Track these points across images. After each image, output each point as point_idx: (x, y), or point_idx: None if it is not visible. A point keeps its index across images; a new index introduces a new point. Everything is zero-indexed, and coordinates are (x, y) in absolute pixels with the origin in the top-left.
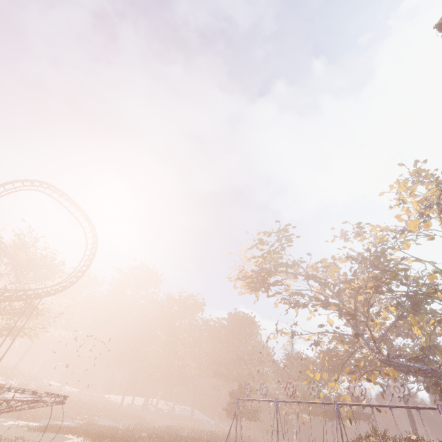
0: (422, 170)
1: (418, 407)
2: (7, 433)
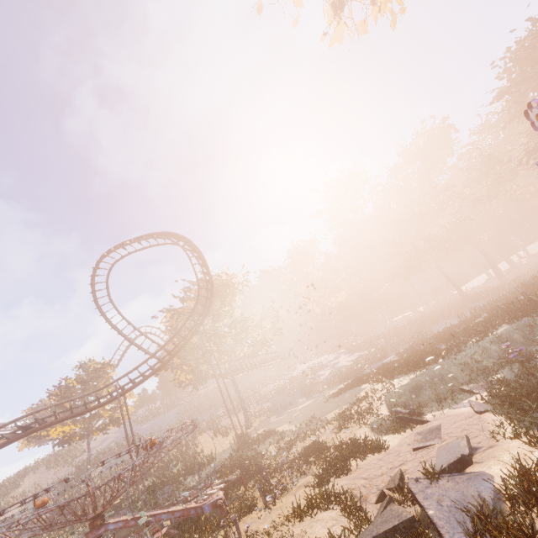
0: None
1: None
2: (307, 415)
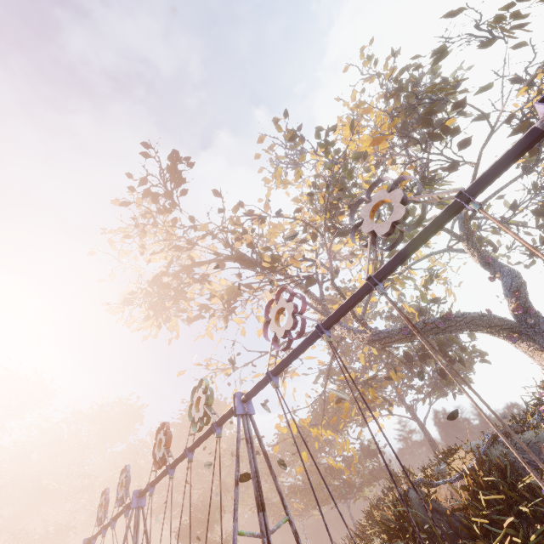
0: (363, 103)
1: (467, 189)
2: None
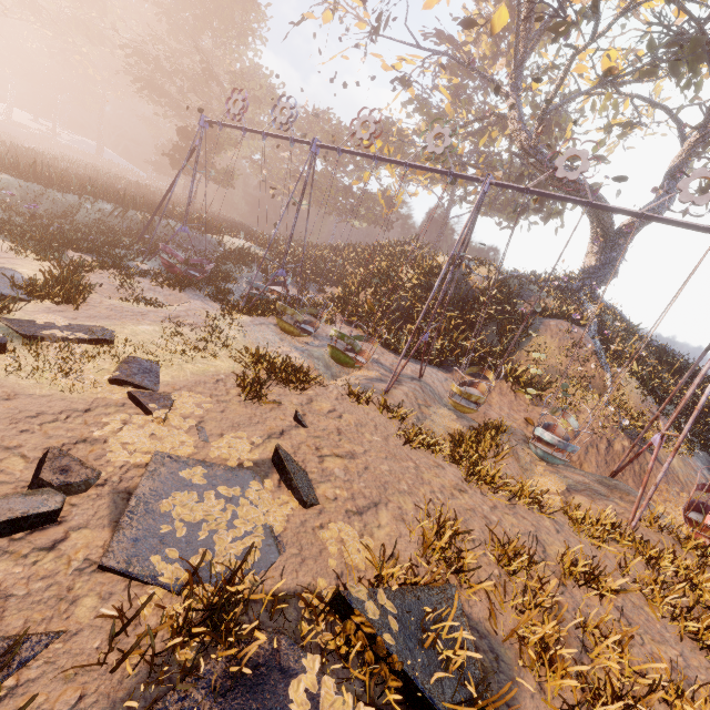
0: None
1: None
2: None
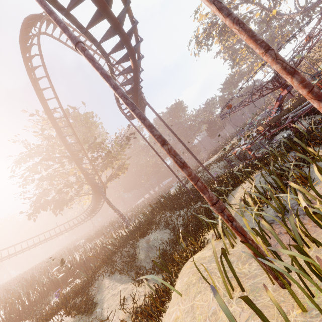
0: None
1: None
2: None
